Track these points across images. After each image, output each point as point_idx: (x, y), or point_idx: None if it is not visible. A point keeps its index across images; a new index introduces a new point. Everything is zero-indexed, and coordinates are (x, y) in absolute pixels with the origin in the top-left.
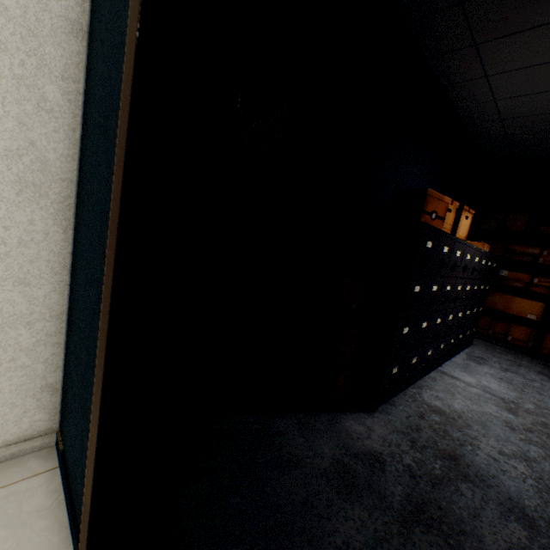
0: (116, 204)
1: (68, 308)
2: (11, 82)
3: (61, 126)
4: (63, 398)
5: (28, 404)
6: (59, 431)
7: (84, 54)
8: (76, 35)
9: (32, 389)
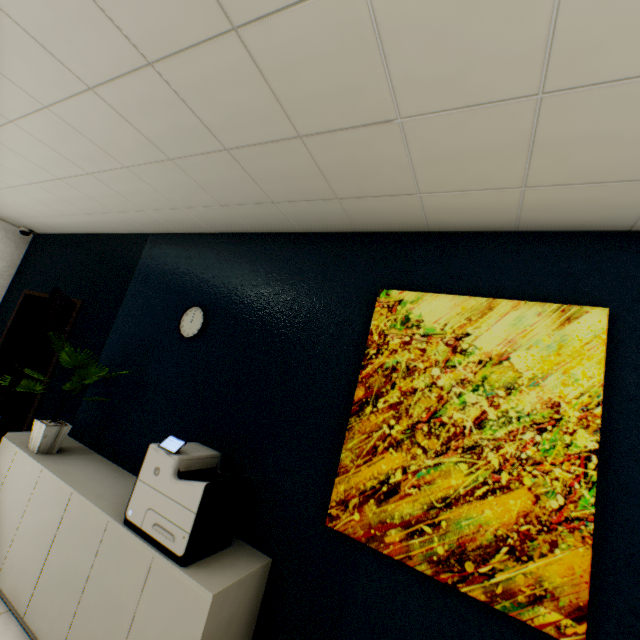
0: None
1: None
2: None
3: None
4: None
5: None
6: None
7: None
8: None
9: None
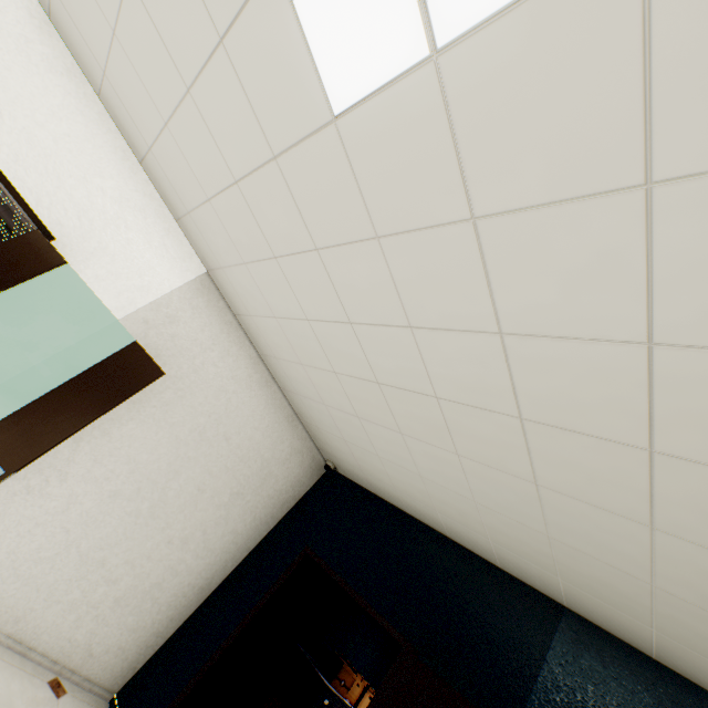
0: (232, 637)
1: (170, 636)
2: (224, 560)
3: (224, 573)
4: (133, 677)
5: (125, 671)
6: (116, 695)
7: (246, 555)
8: (248, 550)
9: (132, 665)
